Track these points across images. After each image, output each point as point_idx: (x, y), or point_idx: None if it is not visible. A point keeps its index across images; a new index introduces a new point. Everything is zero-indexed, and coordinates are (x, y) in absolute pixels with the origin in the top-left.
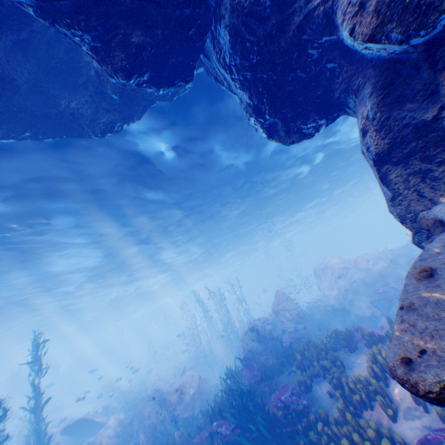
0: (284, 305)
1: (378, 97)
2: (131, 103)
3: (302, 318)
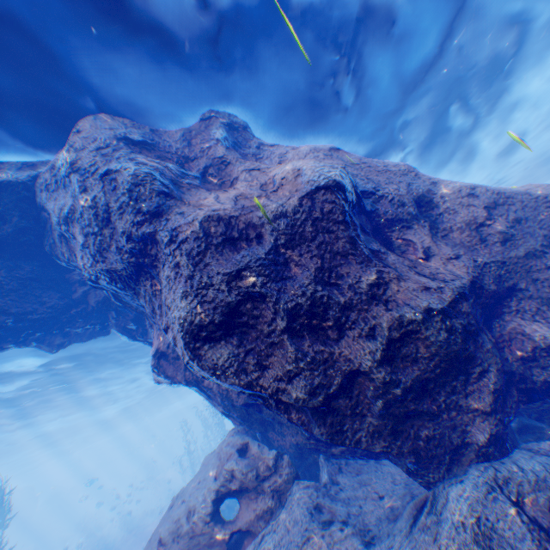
0: None
1: None
2: None
3: None
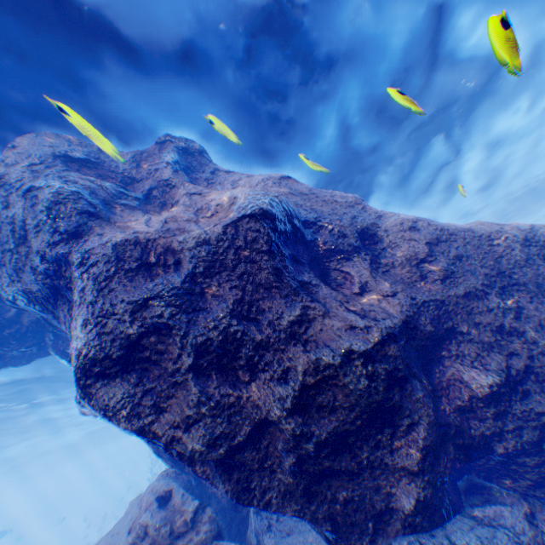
0: None
1: None
2: None
3: None
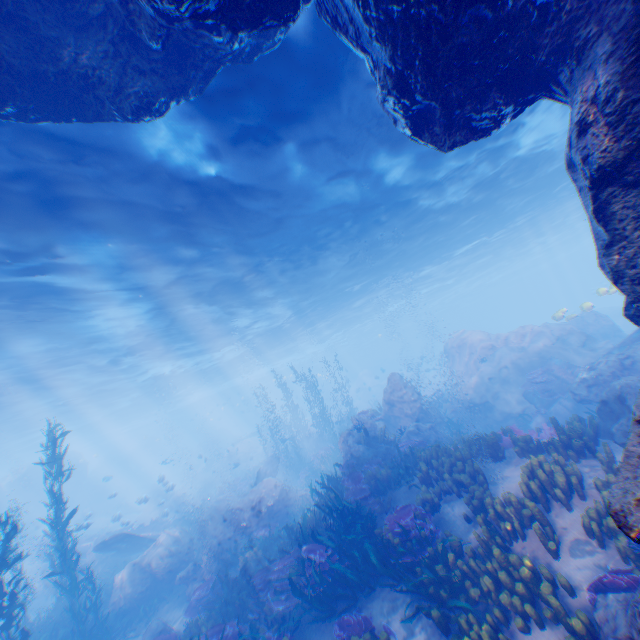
0: (402, 396)
1: (629, 60)
2: (184, 63)
3: (426, 413)
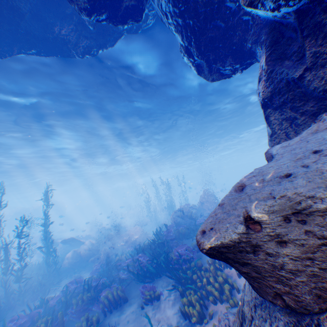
0: (207, 199)
1: (267, 53)
2: (104, 33)
3: None
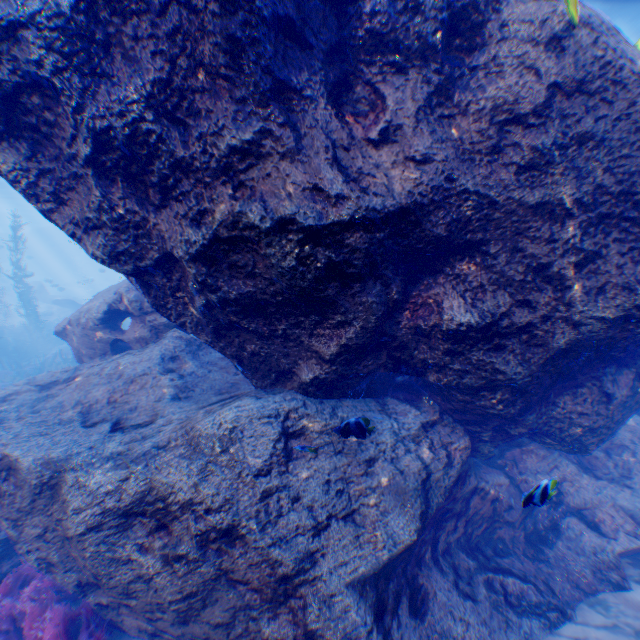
0: None
1: None
2: None
3: None
